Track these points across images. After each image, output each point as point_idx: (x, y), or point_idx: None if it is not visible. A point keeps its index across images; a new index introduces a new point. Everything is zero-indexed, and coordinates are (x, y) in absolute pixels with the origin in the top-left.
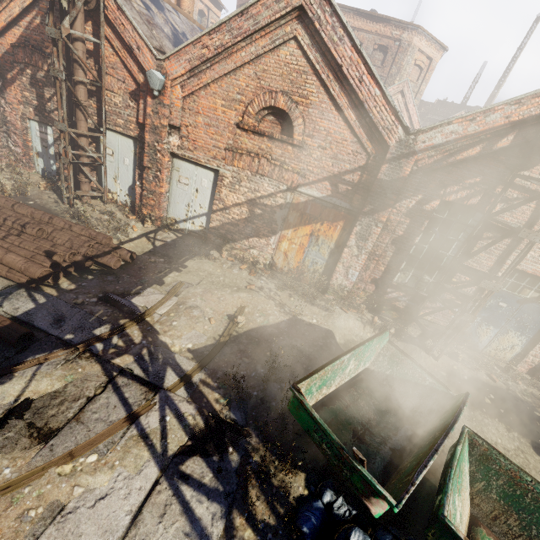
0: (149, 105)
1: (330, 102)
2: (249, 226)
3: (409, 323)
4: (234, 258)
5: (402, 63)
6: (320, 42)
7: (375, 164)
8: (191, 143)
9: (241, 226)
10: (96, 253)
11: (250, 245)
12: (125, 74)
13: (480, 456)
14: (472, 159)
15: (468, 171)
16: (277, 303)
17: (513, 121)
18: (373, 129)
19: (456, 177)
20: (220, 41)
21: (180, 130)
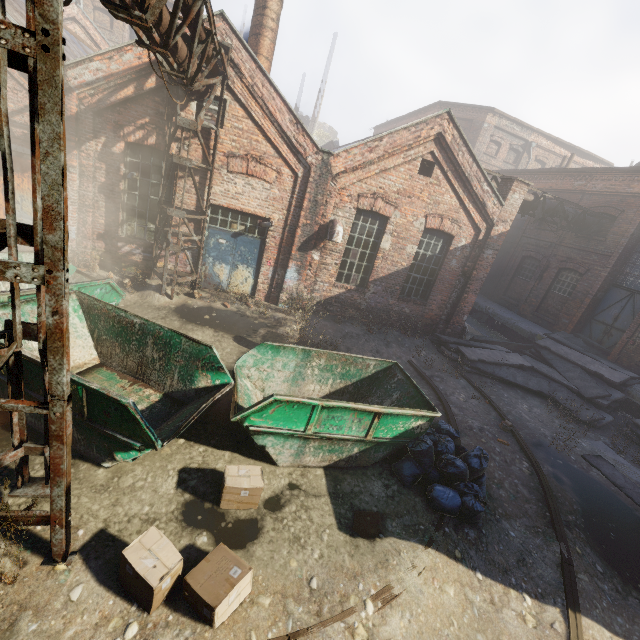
0: None
1: None
2: None
3: (151, 275)
4: None
5: None
6: None
7: None
8: None
9: None
10: None
11: None
12: None
13: (88, 309)
14: (134, 99)
15: (136, 112)
16: None
17: (146, 62)
18: None
19: (128, 118)
20: None
21: None
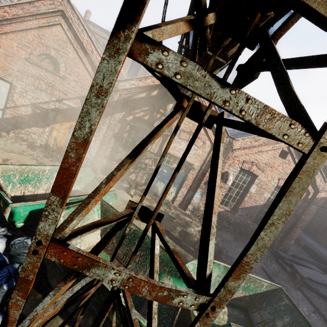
0: None
1: (79, 59)
2: (32, 120)
3: (124, 181)
4: (18, 138)
5: None
6: (73, 30)
7: None
8: None
9: (27, 119)
10: None
11: (32, 131)
12: None
13: (104, 211)
14: (144, 98)
15: (143, 104)
16: (38, 162)
17: (155, 84)
18: None
19: (138, 106)
20: (16, 12)
21: None
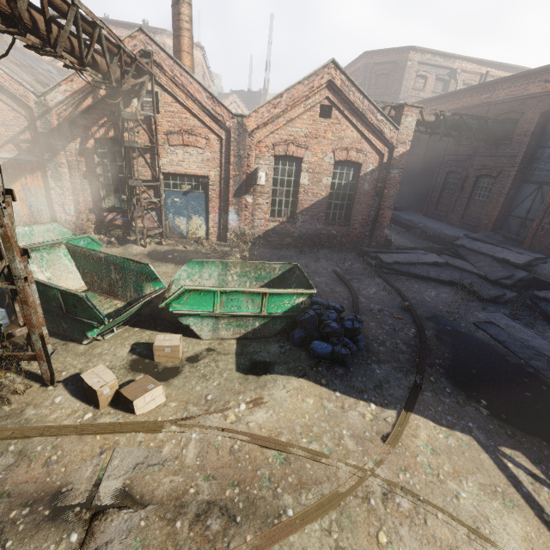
0: None
1: None
2: None
3: (130, 233)
4: None
5: None
6: None
7: (34, 123)
8: None
9: None
10: None
11: None
12: None
13: (73, 254)
14: (93, 106)
15: (97, 115)
16: None
17: None
18: (16, 98)
19: (92, 121)
20: None
21: None
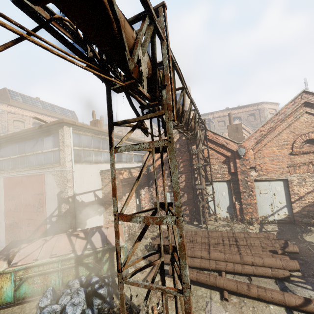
0: (237, 163)
1: None
2: None
3: None
4: None
5: (265, 115)
6: None
7: None
8: (264, 171)
9: None
10: (281, 246)
11: None
12: (218, 156)
13: None
14: None
15: None
16: None
17: None
18: None
19: None
20: (269, 126)
21: (255, 168)
